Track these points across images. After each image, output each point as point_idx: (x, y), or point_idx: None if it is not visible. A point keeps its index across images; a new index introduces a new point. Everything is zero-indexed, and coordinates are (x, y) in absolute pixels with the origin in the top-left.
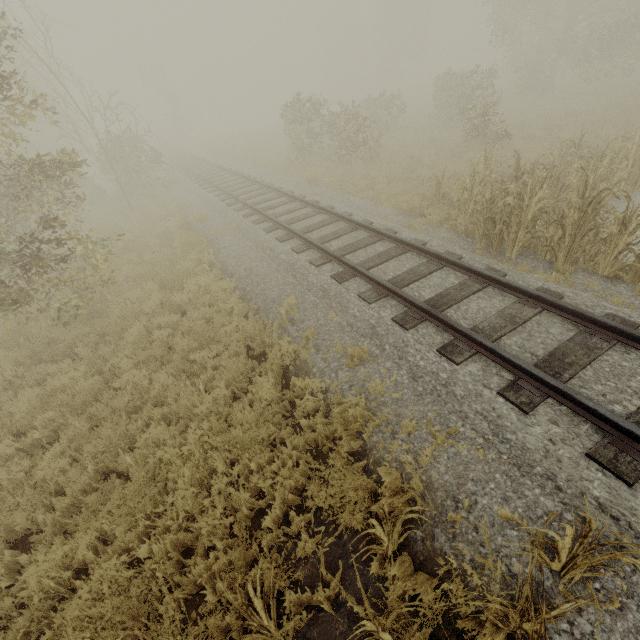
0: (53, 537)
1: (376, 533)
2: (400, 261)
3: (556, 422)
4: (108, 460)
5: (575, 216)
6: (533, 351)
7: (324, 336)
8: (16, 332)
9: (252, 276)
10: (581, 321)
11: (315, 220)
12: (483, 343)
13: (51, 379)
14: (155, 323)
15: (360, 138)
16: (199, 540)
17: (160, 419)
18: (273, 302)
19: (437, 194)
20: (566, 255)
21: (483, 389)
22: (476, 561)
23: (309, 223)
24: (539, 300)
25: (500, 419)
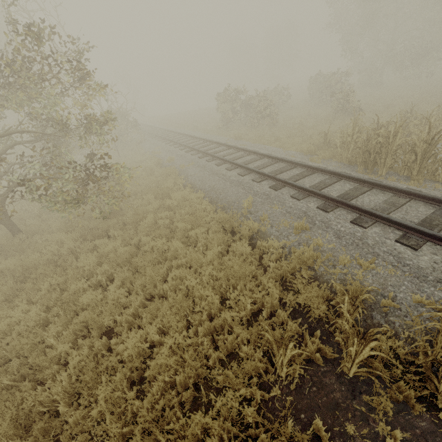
0: (127, 330)
1: (343, 309)
2: (311, 178)
3: (435, 253)
4: (150, 289)
5: (424, 146)
6: (411, 220)
7: (273, 219)
8: (70, 222)
9: (215, 189)
10: (437, 203)
11: (248, 158)
12: (381, 215)
13: (101, 247)
14: (158, 216)
15: (266, 112)
16: (225, 325)
17: (176, 268)
18: (234, 203)
19: (324, 142)
20: (418, 171)
21: (385, 240)
22: (403, 325)
23: (244, 160)
24: (408, 194)
25: (400, 254)
